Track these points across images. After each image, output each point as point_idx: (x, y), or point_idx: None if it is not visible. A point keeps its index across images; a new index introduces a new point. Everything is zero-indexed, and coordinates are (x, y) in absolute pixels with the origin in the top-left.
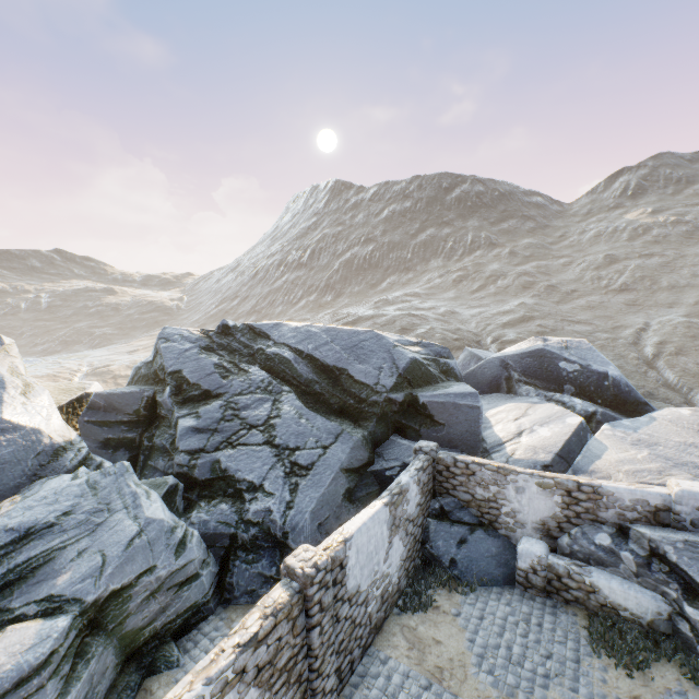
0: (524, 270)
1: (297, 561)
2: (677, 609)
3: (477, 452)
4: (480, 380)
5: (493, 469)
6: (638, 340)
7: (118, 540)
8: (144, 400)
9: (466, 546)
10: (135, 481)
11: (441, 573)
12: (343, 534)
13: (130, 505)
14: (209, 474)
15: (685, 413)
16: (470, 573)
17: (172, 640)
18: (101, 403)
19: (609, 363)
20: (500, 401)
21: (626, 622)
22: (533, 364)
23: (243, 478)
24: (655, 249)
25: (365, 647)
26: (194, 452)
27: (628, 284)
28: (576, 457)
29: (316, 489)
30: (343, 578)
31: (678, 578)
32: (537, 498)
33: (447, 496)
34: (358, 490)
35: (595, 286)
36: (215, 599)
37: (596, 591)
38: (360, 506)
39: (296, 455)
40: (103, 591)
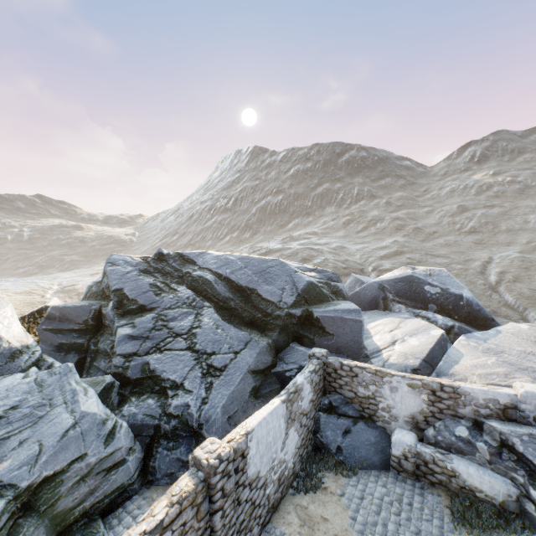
0: (397, 216)
1: (203, 453)
2: (524, 493)
3: (360, 357)
4: (362, 299)
5: (372, 371)
6: (484, 270)
7: (55, 431)
8: (92, 312)
9: (350, 436)
10: (77, 379)
11: (329, 459)
12: (245, 428)
13: (69, 400)
14: (139, 374)
15: (524, 327)
16: (353, 459)
17: (99, 518)
18: (56, 314)
19: (464, 287)
20: (378, 316)
21: (481, 502)
22: (404, 287)
23: (167, 378)
24: (496, 202)
25: (263, 524)
26: (129, 356)
27: (476, 227)
28: (438, 362)
29: (227, 388)
30: (244, 466)
31: (525, 465)
32: (408, 396)
33: (335, 393)
34: (263, 388)
35: (451, 229)
36: (140, 480)
37: (457, 475)
38: (265, 401)
39: (212, 359)
40: (36, 477)
